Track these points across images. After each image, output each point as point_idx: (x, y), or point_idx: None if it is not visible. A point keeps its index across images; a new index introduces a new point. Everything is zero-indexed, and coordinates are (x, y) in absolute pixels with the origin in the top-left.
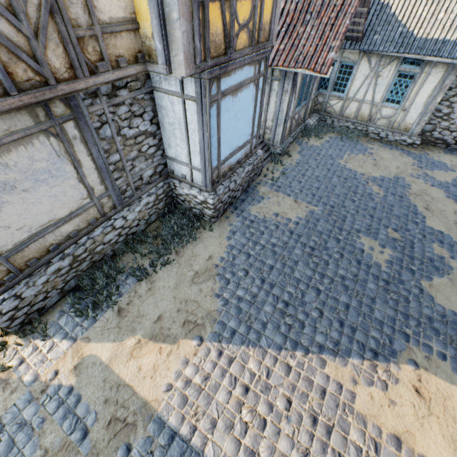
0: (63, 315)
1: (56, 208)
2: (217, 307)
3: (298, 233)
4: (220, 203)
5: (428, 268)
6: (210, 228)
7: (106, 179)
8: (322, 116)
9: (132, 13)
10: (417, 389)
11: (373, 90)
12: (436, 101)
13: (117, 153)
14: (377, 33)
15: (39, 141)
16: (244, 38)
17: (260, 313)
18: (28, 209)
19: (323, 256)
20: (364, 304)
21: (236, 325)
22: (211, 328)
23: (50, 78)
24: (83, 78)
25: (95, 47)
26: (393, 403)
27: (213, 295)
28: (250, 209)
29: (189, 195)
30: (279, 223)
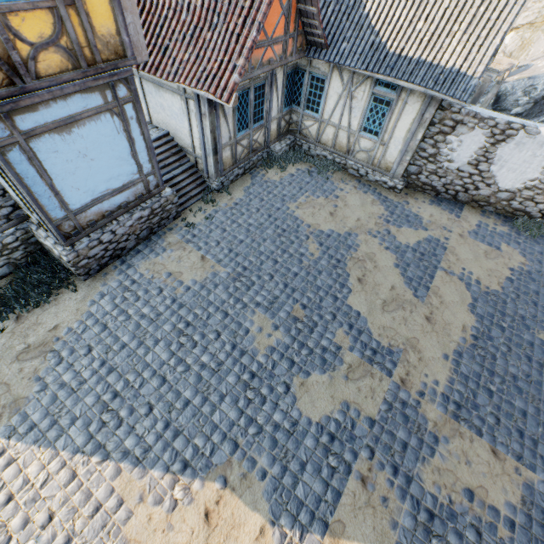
0: None
1: None
2: (29, 393)
3: (182, 302)
4: (86, 259)
5: (313, 360)
6: (76, 287)
7: None
8: (298, 139)
9: None
10: (208, 513)
11: (348, 114)
12: (417, 137)
13: None
14: (346, 40)
15: None
16: (56, 59)
17: (77, 405)
18: None
19: (195, 336)
20: (208, 402)
21: (40, 418)
22: (7, 420)
23: None
24: None
25: None
26: (170, 527)
27: (32, 378)
28: (141, 265)
29: (48, 246)
30: (166, 286)
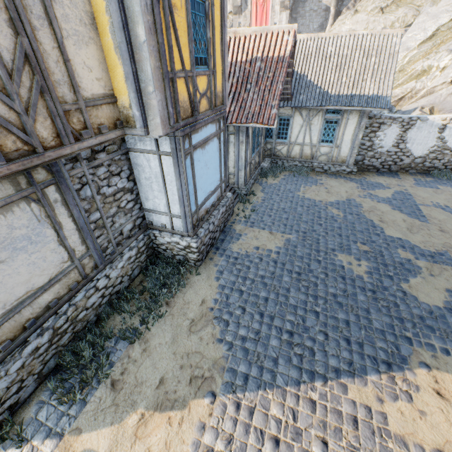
0: (43, 407)
1: (35, 277)
2: (222, 353)
3: (282, 261)
4: (203, 246)
5: (401, 271)
6: (196, 272)
7: (87, 238)
8: (273, 159)
9: (110, 90)
10: (438, 392)
11: (309, 135)
12: (359, 137)
13: (97, 212)
14: (302, 94)
15: (19, 208)
16: (205, 103)
17: (268, 349)
18: (3, 282)
19: (311, 279)
20: (361, 317)
21: (247, 368)
22: (221, 379)
23: (38, 146)
24: (68, 144)
25: (79, 118)
26: (422, 413)
27: (215, 341)
28: (232, 247)
29: (171, 242)
30: (262, 255)
